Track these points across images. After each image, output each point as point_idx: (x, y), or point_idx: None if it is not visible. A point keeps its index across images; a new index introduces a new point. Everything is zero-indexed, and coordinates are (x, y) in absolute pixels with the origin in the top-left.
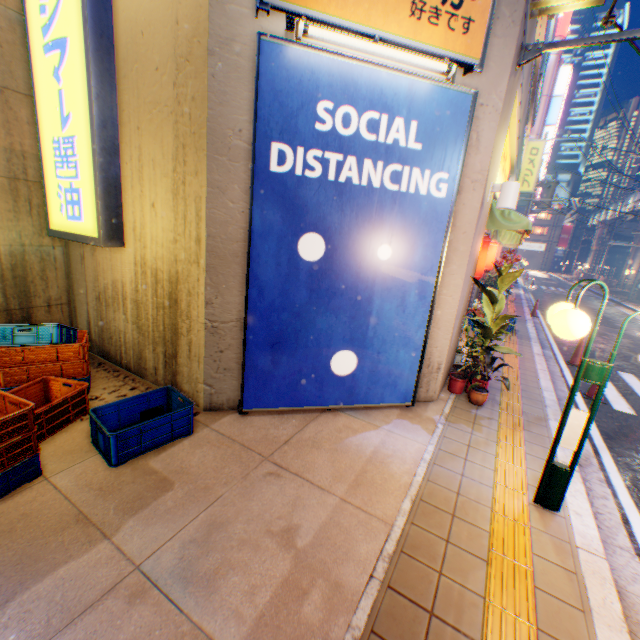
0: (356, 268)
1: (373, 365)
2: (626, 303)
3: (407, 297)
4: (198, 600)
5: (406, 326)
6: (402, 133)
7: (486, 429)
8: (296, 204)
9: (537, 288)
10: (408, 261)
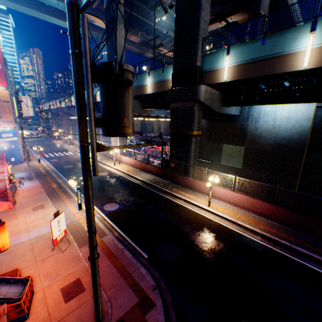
0: (11, 149)
1: (17, 159)
2: (54, 140)
3: (18, 150)
4: (20, 170)
5: (19, 153)
6: (12, 135)
7: (33, 161)
8: (4, 144)
9: (29, 140)
10: (17, 147)
